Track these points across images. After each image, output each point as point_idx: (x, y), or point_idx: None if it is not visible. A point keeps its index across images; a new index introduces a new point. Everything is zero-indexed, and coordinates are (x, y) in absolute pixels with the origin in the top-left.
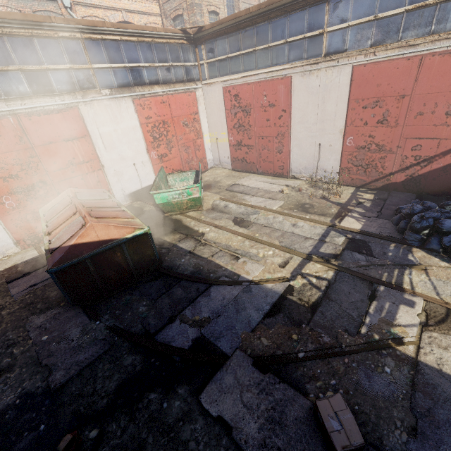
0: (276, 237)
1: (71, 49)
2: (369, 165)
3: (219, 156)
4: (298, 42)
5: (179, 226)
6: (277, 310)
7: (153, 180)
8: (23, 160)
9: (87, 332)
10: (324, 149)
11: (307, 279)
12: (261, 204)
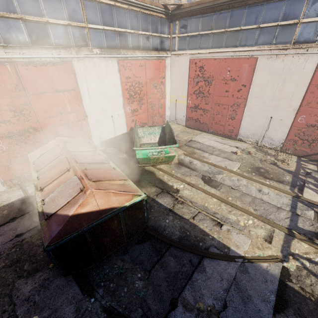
0: (248, 203)
1: (71, 6)
2: (315, 140)
3: (176, 114)
4: (270, 28)
5: (153, 178)
6: (284, 302)
7: (124, 130)
8: (17, 107)
9: (82, 316)
10: (274, 122)
11: (300, 262)
12: (220, 163)
